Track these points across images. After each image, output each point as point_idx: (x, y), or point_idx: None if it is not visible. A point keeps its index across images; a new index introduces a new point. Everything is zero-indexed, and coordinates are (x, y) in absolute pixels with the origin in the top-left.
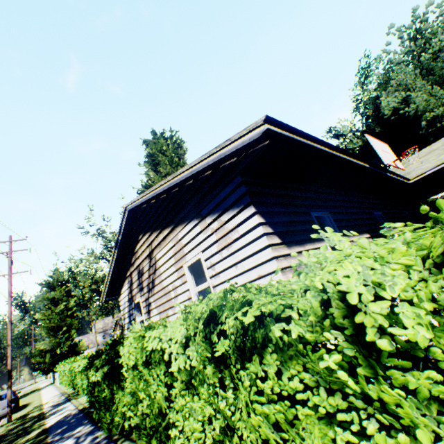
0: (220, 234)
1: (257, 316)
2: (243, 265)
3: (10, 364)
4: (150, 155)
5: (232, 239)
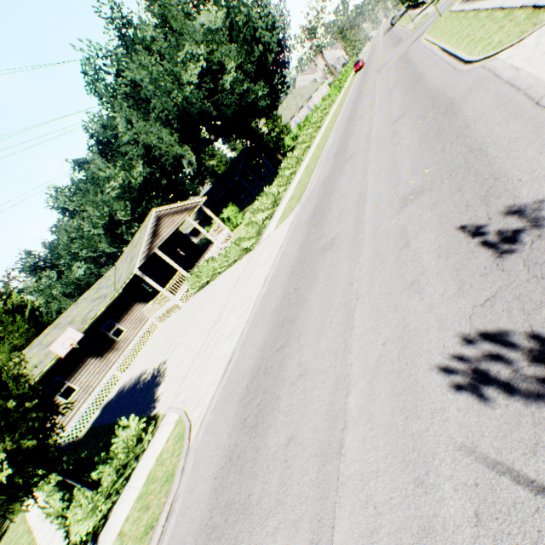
0: None
1: None
2: None
3: None
4: None
5: None
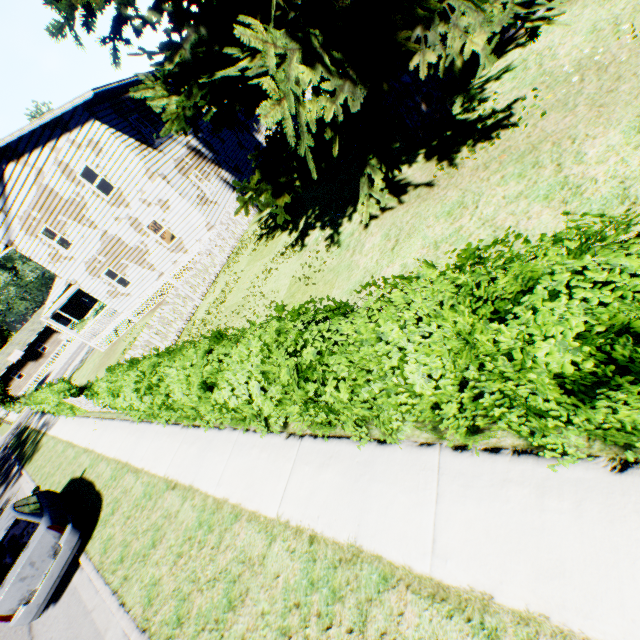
0: None
1: None
2: None
3: None
4: None
5: None
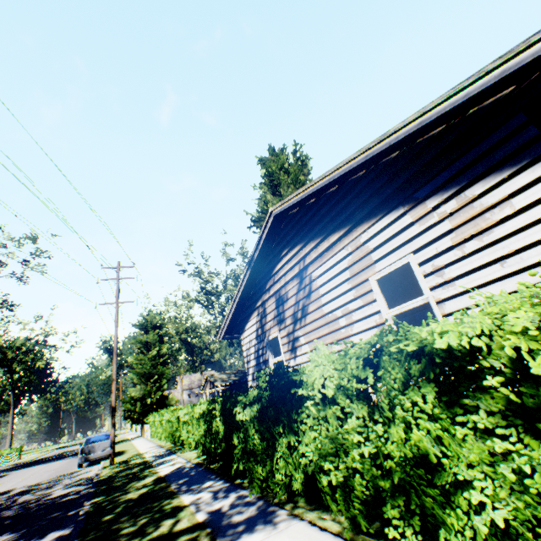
0: (462, 218)
1: None
2: (523, 258)
3: (114, 401)
4: (268, 175)
5: (492, 221)
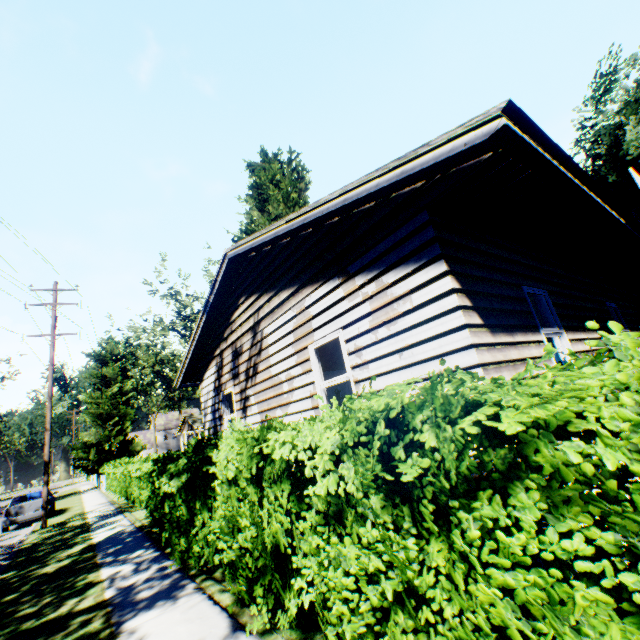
0: (378, 304)
1: (485, 426)
2: (414, 353)
3: (48, 455)
4: (256, 186)
5: (397, 312)
